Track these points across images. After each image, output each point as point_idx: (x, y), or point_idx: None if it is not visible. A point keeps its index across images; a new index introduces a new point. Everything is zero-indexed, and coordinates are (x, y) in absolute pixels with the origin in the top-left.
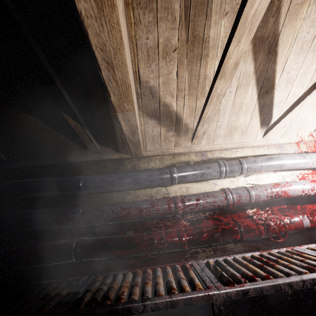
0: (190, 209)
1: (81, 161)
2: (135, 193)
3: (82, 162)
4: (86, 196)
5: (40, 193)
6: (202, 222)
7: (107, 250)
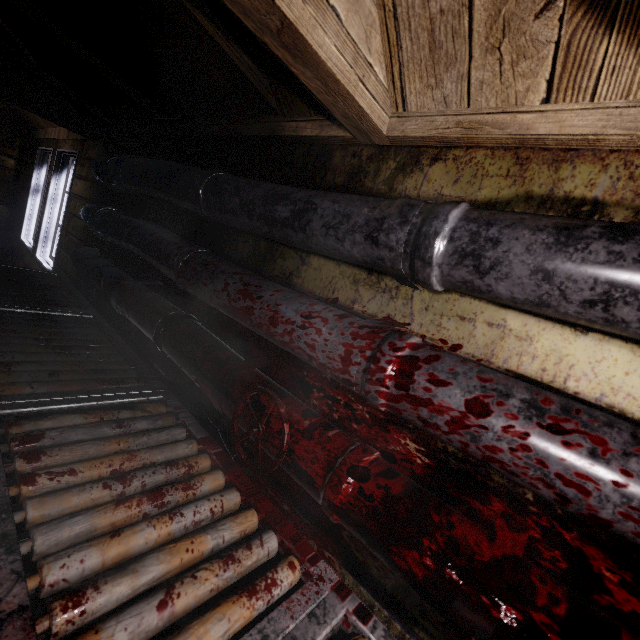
0: (420, 419)
1: (243, 134)
2: (319, 267)
3: (249, 139)
4: (233, 233)
5: (162, 195)
6: (480, 501)
7: (190, 366)
